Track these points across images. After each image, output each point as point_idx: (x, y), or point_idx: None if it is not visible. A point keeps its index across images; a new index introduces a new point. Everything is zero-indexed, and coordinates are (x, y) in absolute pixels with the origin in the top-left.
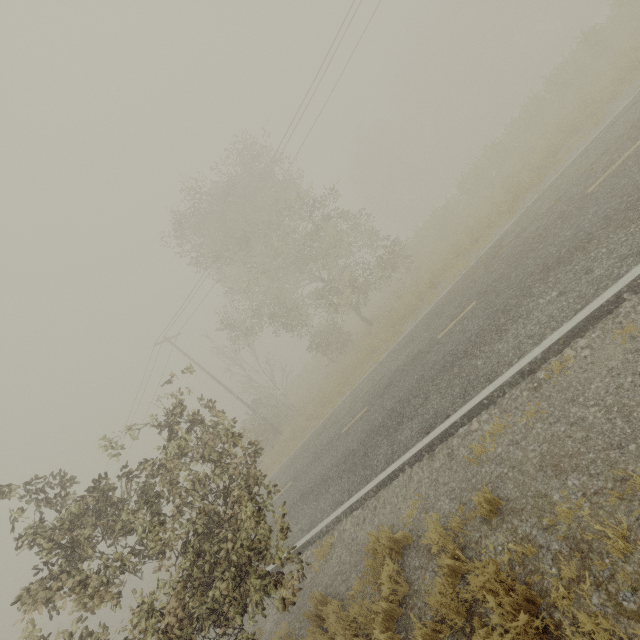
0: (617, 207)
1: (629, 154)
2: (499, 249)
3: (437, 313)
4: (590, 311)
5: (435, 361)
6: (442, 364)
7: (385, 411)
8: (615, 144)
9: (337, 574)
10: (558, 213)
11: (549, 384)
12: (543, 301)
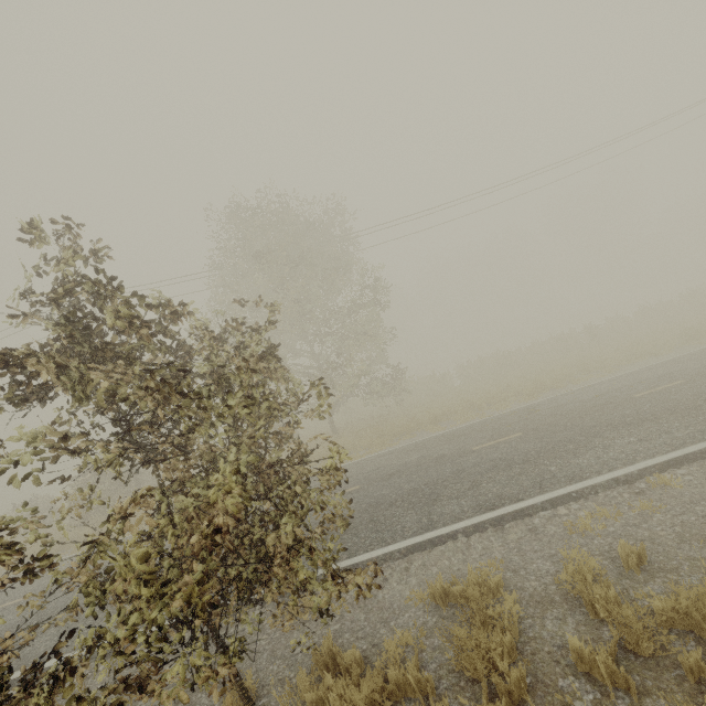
0: (676, 406)
1: (669, 386)
2: (535, 410)
3: (459, 435)
4: (684, 453)
5: (478, 462)
6: (492, 465)
7: (402, 490)
8: (648, 380)
9: (341, 632)
10: (606, 401)
11: (655, 492)
12: (621, 441)
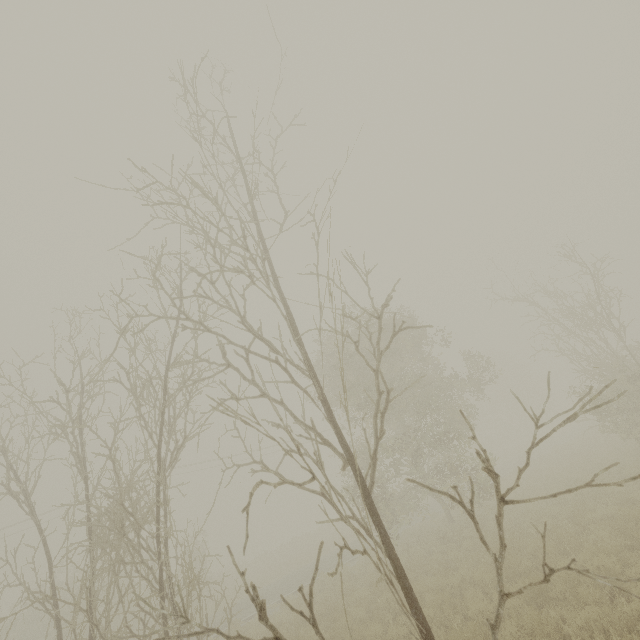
0: None
1: None
2: None
3: None
4: None
5: None
6: None
7: None
8: None
9: None
10: None
11: None
12: None
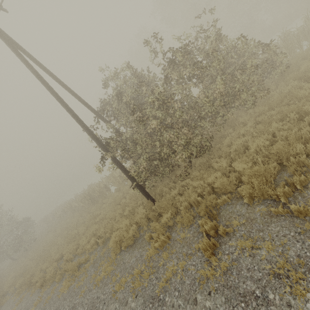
0: None
1: None
2: None
3: None
4: None
5: None
6: None
7: None
8: None
9: None
10: None
11: None
12: None
